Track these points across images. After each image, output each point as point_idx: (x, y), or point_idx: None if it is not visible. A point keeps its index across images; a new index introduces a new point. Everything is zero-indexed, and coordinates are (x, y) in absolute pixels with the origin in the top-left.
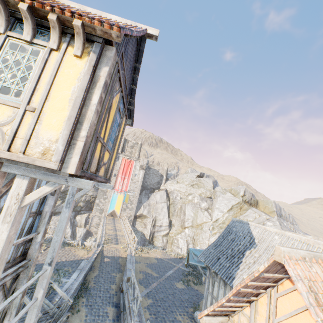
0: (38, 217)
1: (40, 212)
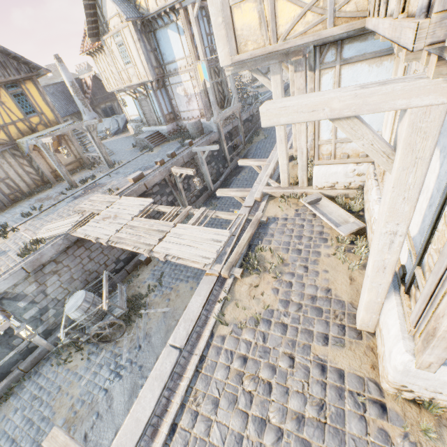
0: (212, 37)
1: (211, 34)
